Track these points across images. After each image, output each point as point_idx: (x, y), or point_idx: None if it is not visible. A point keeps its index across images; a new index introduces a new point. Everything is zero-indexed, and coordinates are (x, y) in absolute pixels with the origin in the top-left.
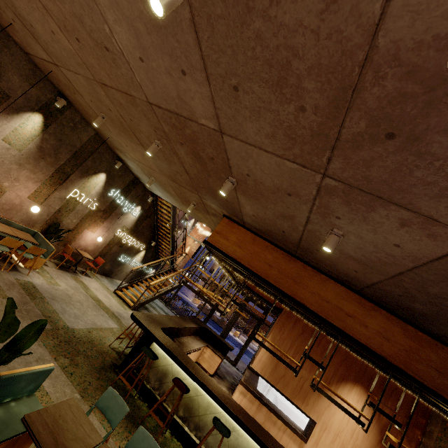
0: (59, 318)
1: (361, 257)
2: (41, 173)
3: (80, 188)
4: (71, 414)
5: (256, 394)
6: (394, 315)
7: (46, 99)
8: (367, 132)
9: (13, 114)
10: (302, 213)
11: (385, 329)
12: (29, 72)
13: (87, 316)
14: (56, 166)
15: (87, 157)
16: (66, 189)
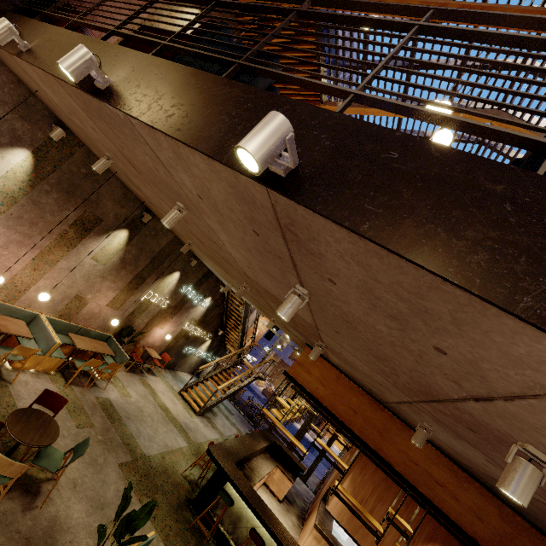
0: (136, 443)
1: (452, 447)
2: (121, 281)
3: (154, 289)
4: None
5: (331, 542)
6: (490, 492)
7: (133, 215)
8: (452, 416)
9: (103, 234)
10: (393, 397)
11: (478, 506)
12: (121, 196)
13: (159, 436)
14: (135, 272)
15: (164, 259)
16: (142, 292)
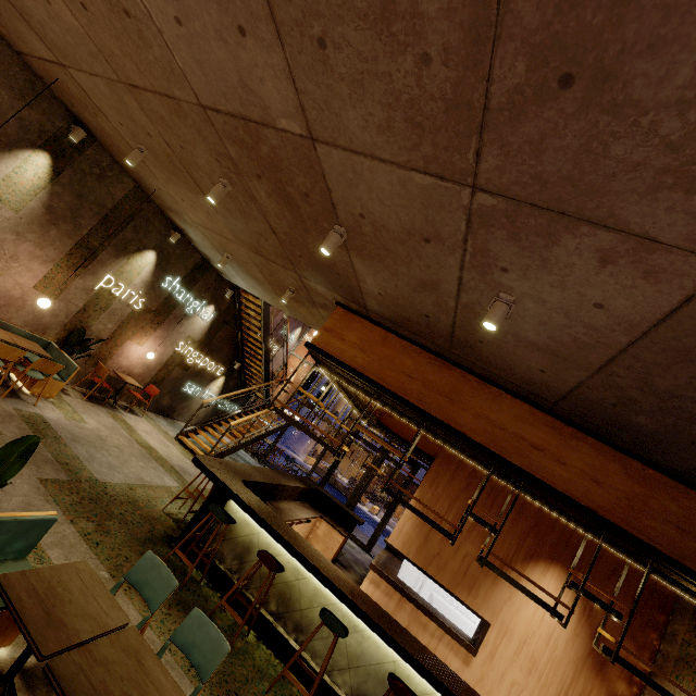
0: (82, 466)
1: (547, 341)
2: (53, 248)
3: (115, 274)
4: (80, 581)
5: (395, 583)
6: (608, 444)
7: (54, 128)
8: (530, 82)
9: (3, 152)
10: (450, 274)
11: (594, 466)
12: (24, 84)
13: (130, 468)
14: (76, 237)
15: (125, 224)
16: (94, 275)
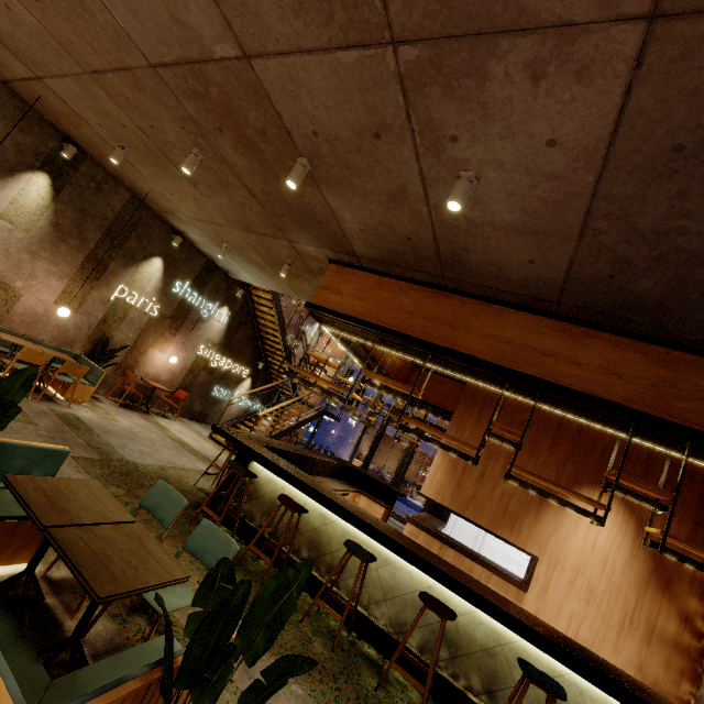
0: (114, 451)
1: (522, 217)
2: (66, 263)
3: (127, 284)
4: (87, 490)
5: (433, 531)
6: (624, 335)
7: (48, 149)
8: None
9: (7, 177)
10: (411, 170)
11: (612, 360)
12: (15, 112)
13: (162, 455)
14: (85, 251)
15: (128, 233)
16: (108, 286)
